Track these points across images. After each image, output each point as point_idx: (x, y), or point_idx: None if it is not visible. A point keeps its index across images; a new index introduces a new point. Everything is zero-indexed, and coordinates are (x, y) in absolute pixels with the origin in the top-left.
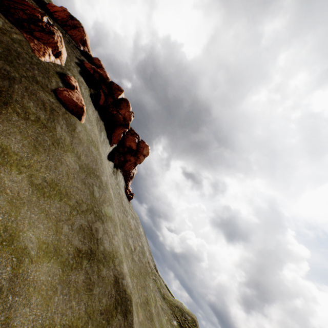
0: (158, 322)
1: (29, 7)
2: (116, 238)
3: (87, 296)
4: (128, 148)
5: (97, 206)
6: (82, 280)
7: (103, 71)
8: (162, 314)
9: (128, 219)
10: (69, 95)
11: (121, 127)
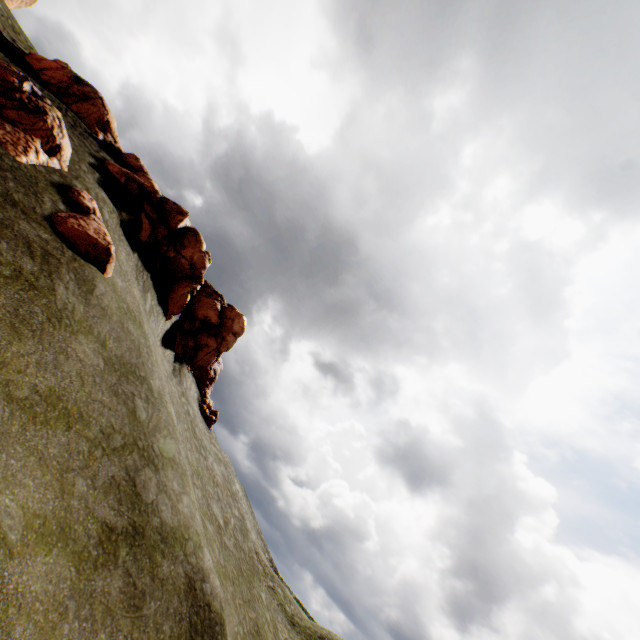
0: None
1: None
2: (186, 499)
3: (131, 622)
4: (203, 321)
5: (143, 438)
6: (118, 589)
7: (145, 178)
8: None
9: (210, 463)
10: (80, 226)
11: (186, 281)
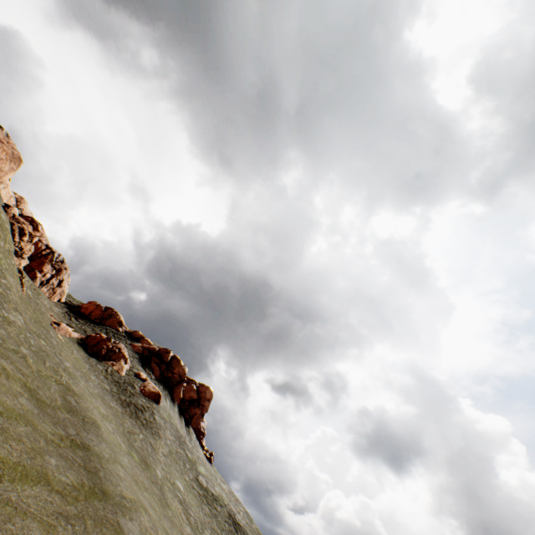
0: None
1: (103, 342)
2: (217, 487)
3: (215, 521)
4: (189, 400)
5: (194, 465)
6: (208, 511)
7: (146, 340)
8: None
9: (219, 482)
10: (149, 389)
11: (179, 384)
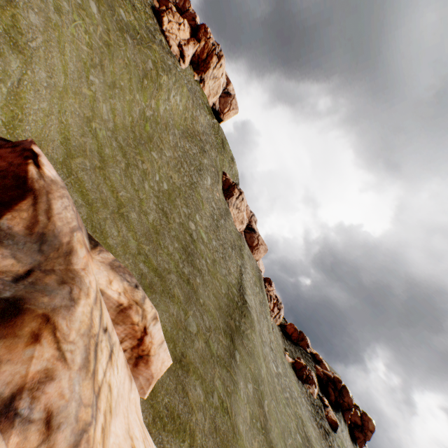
0: None
1: (303, 368)
2: None
3: None
4: (353, 422)
5: None
6: None
7: (323, 364)
8: None
9: None
10: (330, 416)
11: (347, 411)
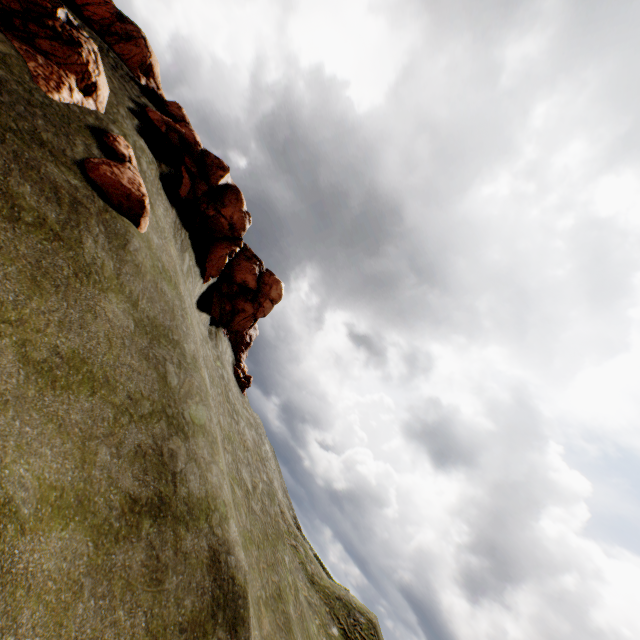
0: (302, 634)
1: None
2: (215, 468)
3: (152, 597)
4: (241, 286)
5: (173, 405)
6: (140, 563)
7: (187, 129)
8: (309, 615)
9: (241, 427)
10: (113, 174)
11: (225, 243)
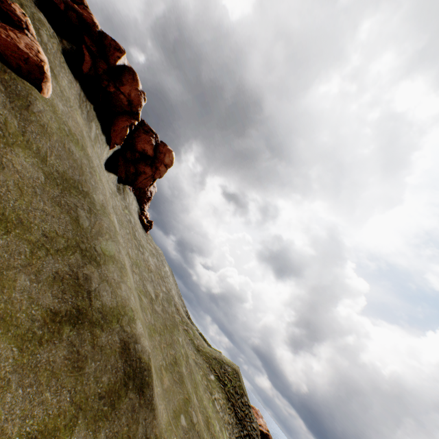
0: (191, 382)
1: None
2: (123, 286)
3: (74, 379)
4: (141, 153)
5: (86, 241)
6: (62, 357)
7: (86, 12)
8: (196, 370)
9: (146, 257)
10: (8, 36)
11: (125, 116)
